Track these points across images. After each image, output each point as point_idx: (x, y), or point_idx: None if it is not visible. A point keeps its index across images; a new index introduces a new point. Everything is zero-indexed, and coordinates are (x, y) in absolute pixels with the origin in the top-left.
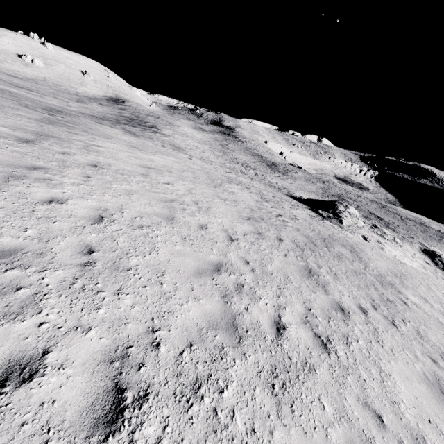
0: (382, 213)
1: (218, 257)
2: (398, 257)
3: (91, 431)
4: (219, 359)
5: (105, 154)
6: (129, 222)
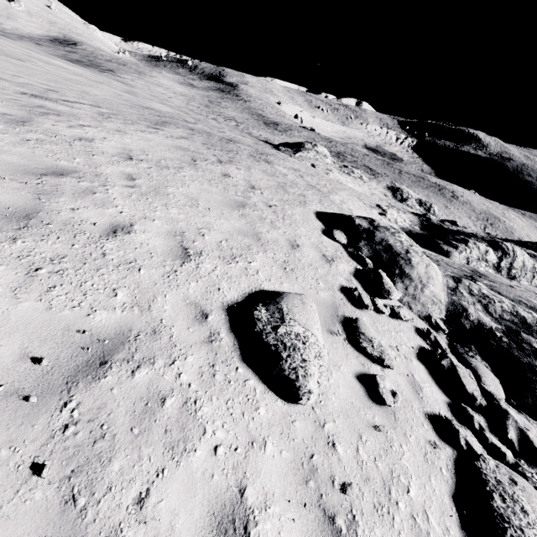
0: (380, 167)
1: (52, 85)
2: (341, 181)
3: None
4: None
5: None
6: None
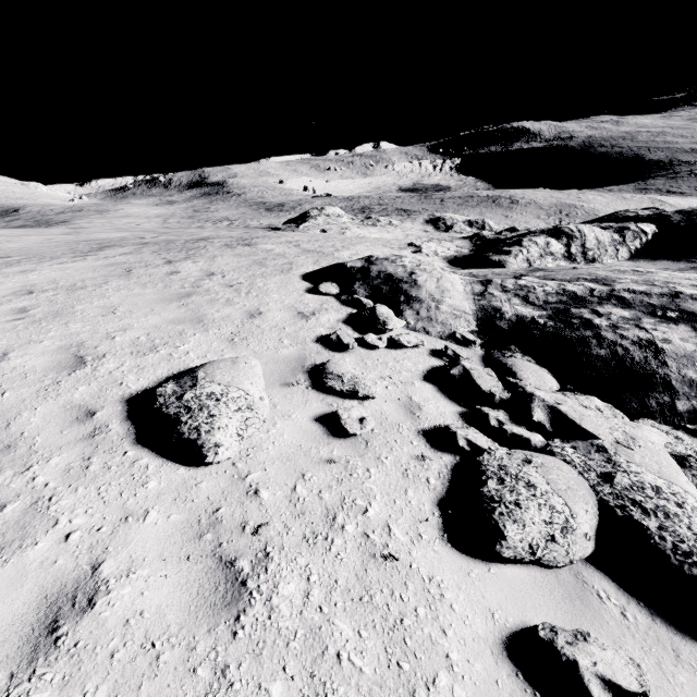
0: (416, 204)
1: None
2: (363, 235)
3: None
4: None
5: None
6: None
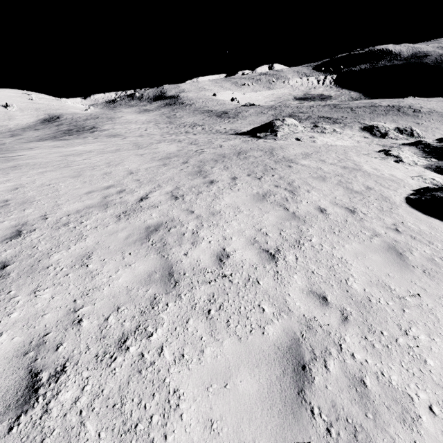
0: (332, 112)
1: (112, 183)
2: (329, 143)
3: (4, 240)
4: (87, 215)
5: (25, 158)
6: (39, 185)
